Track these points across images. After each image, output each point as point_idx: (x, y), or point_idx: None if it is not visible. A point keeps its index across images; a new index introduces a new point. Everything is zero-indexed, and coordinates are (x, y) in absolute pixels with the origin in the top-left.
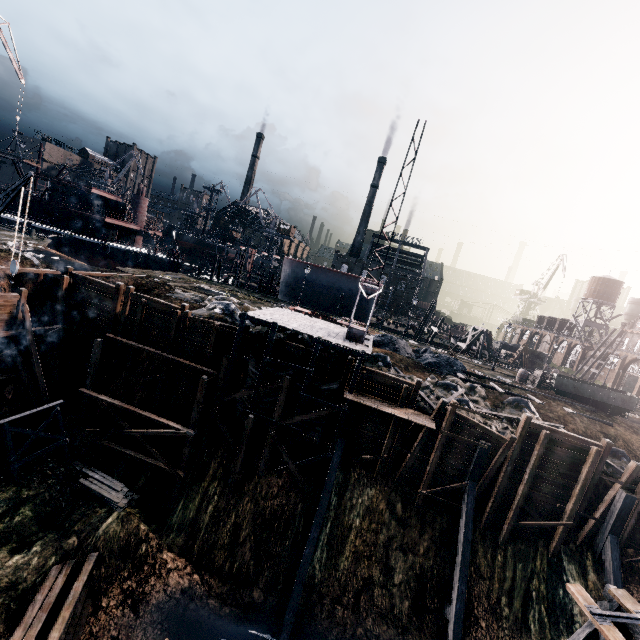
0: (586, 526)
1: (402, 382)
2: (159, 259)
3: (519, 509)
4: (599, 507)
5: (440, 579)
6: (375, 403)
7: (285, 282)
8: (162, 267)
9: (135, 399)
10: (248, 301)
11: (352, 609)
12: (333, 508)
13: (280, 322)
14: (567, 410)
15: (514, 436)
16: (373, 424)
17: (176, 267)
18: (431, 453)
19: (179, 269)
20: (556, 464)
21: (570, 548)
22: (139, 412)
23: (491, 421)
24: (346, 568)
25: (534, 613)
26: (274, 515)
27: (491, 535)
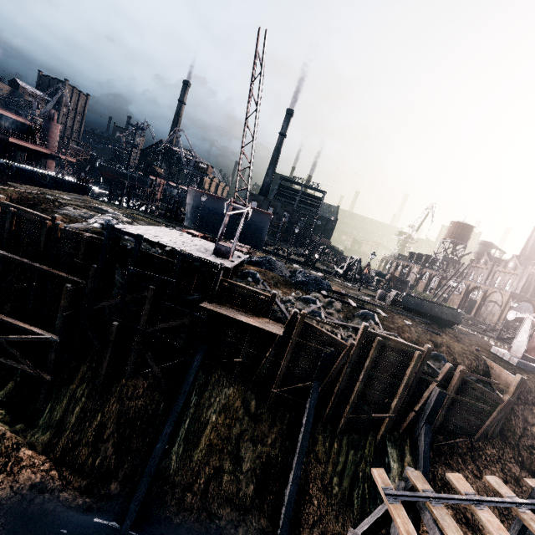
0: (408, 417)
1: (260, 294)
2: (67, 182)
3: (354, 404)
4: (419, 401)
5: (283, 465)
6: (232, 312)
7: (190, 210)
8: (70, 190)
9: (6, 307)
10: (145, 223)
11: (201, 495)
12: (192, 406)
13: (148, 236)
14: (406, 322)
15: (353, 342)
16: (234, 332)
17: (85, 191)
18: (284, 357)
19: (88, 193)
20: (387, 366)
21: (394, 436)
22: (2, 318)
23: (338, 330)
24: (200, 459)
25: (359, 490)
26: (138, 414)
27: (331, 427)
